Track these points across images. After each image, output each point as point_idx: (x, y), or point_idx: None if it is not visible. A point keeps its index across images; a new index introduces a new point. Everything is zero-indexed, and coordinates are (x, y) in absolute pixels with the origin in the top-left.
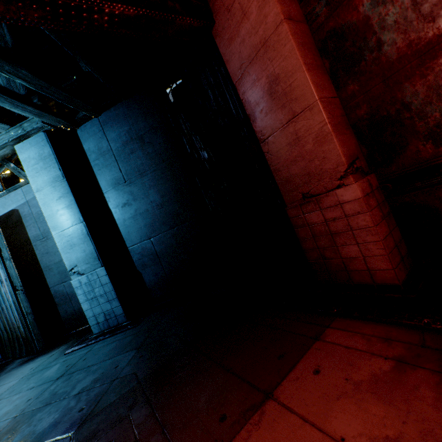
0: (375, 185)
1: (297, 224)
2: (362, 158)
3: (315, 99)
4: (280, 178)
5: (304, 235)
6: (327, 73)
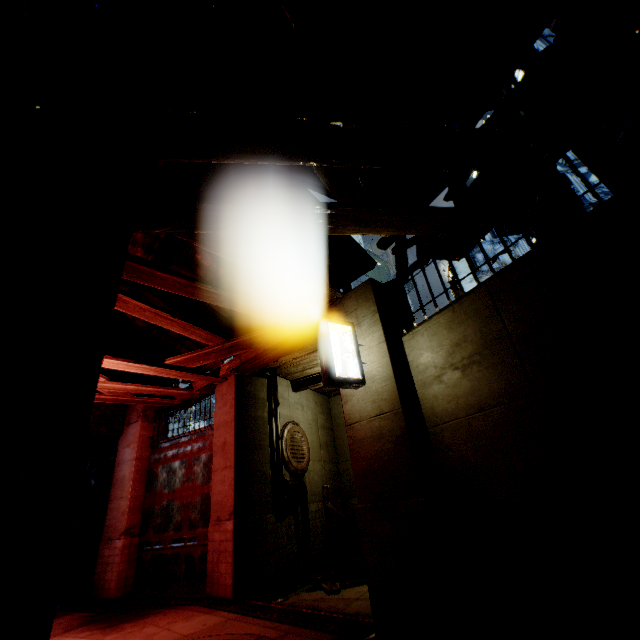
0: (136, 542)
1: (100, 553)
2: (139, 527)
3: (129, 495)
4: (107, 523)
5: (100, 562)
6: (146, 483)
